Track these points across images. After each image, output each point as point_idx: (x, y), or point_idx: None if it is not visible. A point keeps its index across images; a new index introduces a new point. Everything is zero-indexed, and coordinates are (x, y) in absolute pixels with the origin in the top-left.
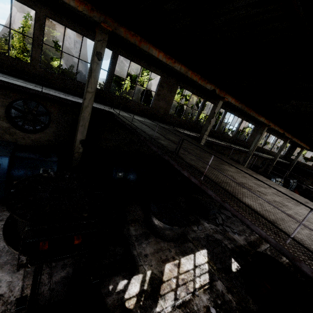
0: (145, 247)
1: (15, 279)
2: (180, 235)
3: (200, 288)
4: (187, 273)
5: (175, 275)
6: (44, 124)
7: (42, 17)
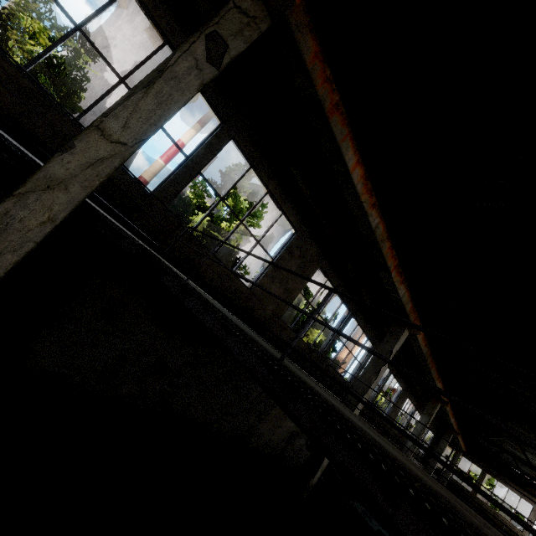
0: None
1: None
2: None
3: None
4: None
5: None
6: None
7: None
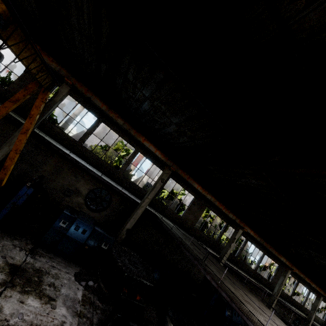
0: None
1: (74, 322)
2: None
3: None
4: None
5: None
6: (104, 207)
7: (137, 152)
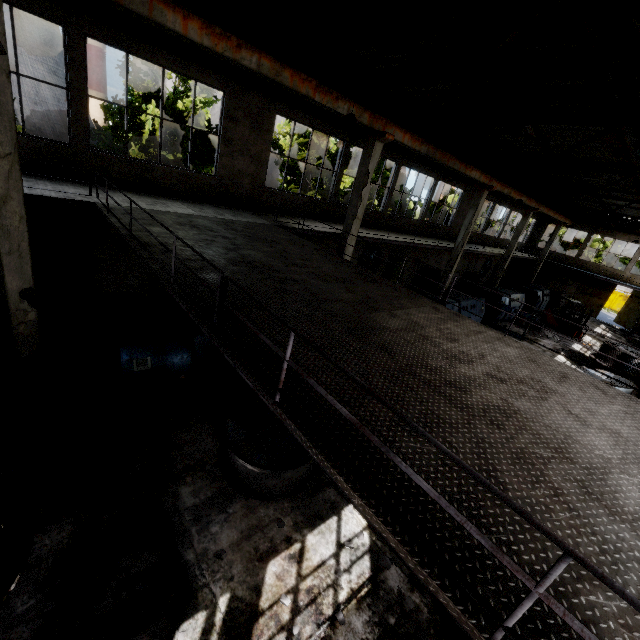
0: (219, 531)
1: None
2: (306, 478)
3: (350, 599)
4: (320, 571)
5: (291, 584)
6: None
7: None
